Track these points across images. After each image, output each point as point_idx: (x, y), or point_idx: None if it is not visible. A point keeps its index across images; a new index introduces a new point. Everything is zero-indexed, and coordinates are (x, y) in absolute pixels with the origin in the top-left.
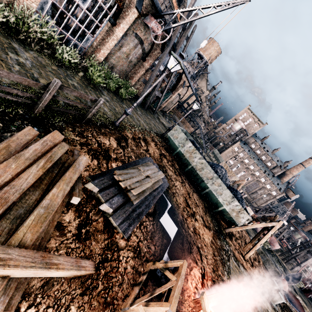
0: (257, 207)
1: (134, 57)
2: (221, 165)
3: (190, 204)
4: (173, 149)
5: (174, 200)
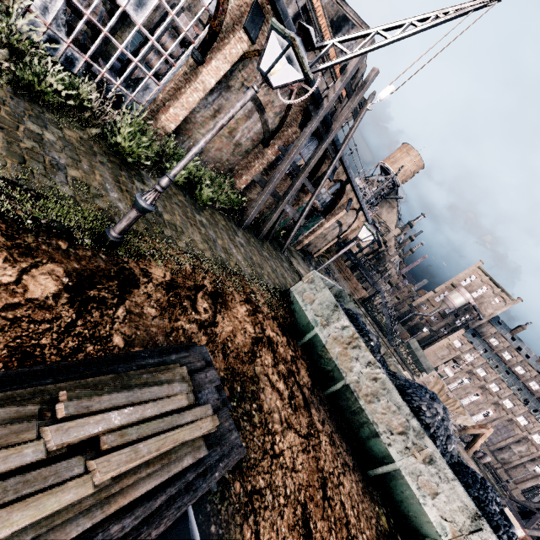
0: (525, 505)
1: (245, 137)
2: (426, 379)
3: (319, 538)
4: (302, 330)
5: (245, 534)
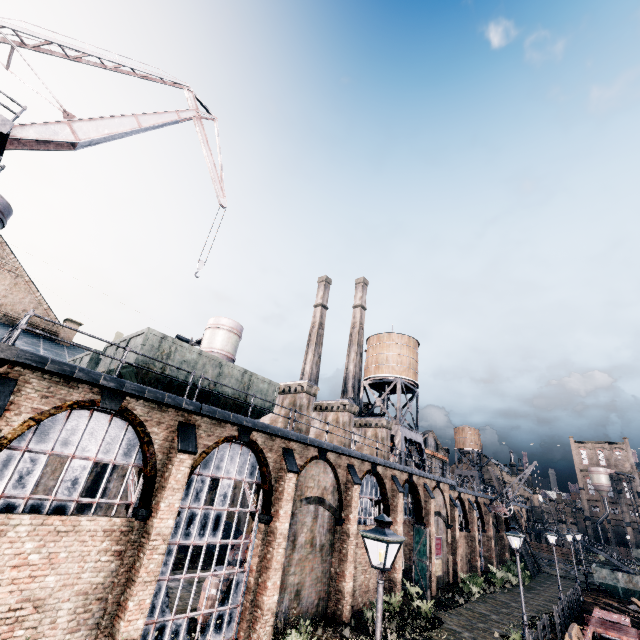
0: None
1: (494, 537)
2: None
3: None
4: (615, 591)
5: None
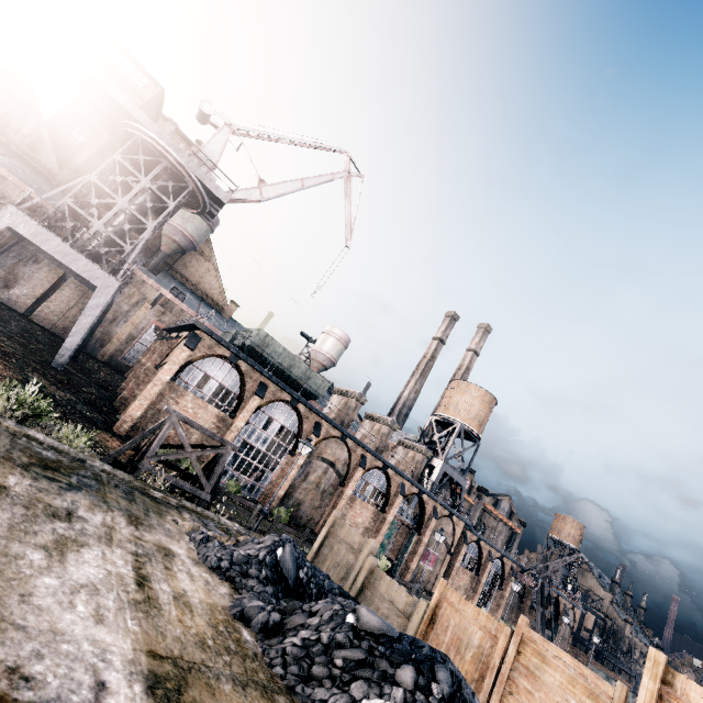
0: None
1: (514, 603)
2: None
3: None
4: None
5: None
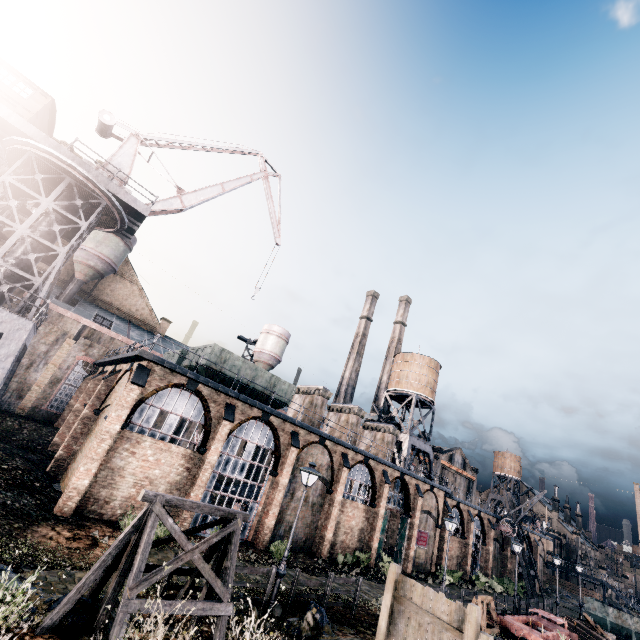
0: None
1: (497, 553)
2: None
3: None
4: (604, 624)
5: None
